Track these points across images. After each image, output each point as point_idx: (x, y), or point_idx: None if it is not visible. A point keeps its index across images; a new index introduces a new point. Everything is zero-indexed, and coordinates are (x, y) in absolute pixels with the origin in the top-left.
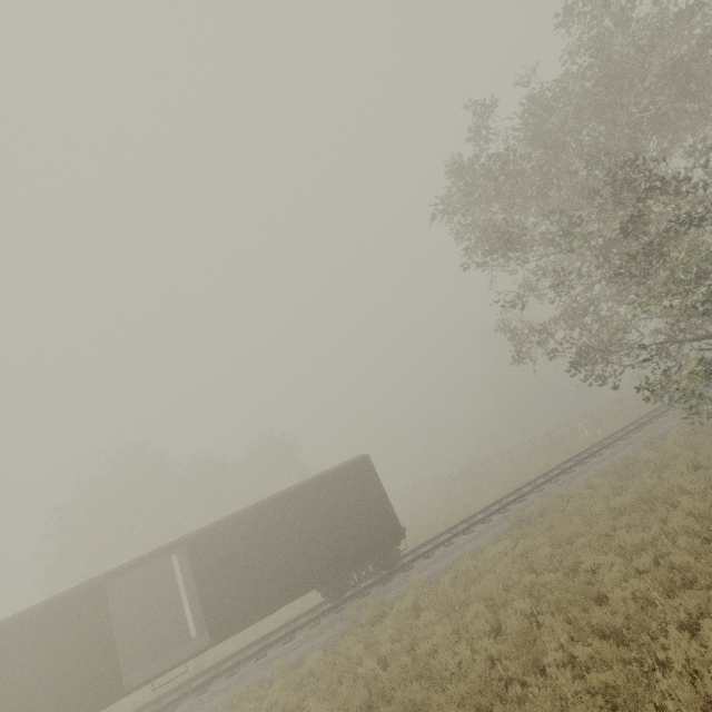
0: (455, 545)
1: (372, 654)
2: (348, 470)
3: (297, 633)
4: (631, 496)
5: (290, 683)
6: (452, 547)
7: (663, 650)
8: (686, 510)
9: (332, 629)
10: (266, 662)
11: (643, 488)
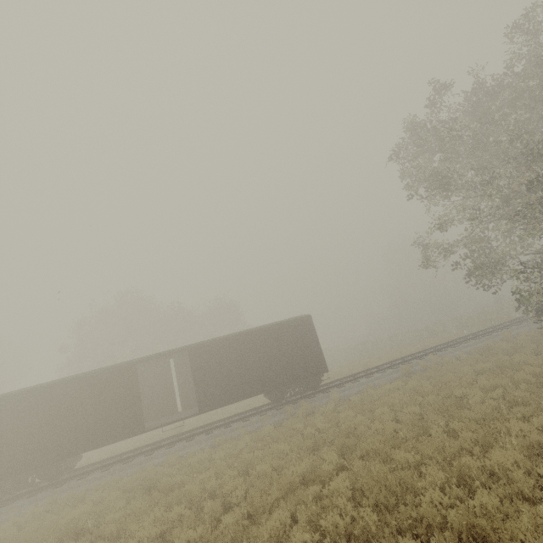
0: (360, 382)
1: (310, 427)
2: (296, 322)
3: (251, 418)
4: (489, 364)
5: (254, 438)
6: (357, 383)
7: (506, 428)
8: (528, 372)
9: (275, 417)
10: (232, 429)
11: (499, 360)
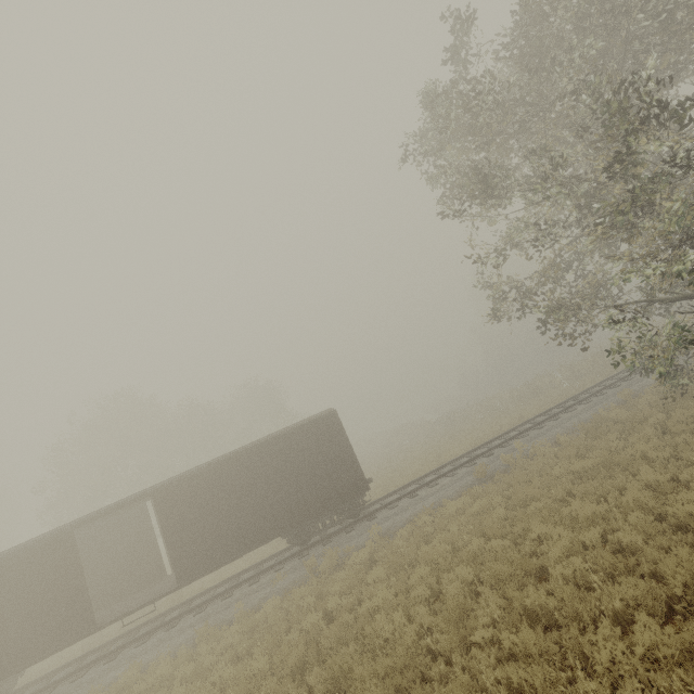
0: (418, 497)
1: (320, 607)
2: (315, 424)
3: (263, 576)
4: (592, 461)
5: (245, 628)
6: (415, 500)
7: (591, 644)
8: (645, 481)
9: (293, 574)
10: (230, 602)
11: (606, 454)
